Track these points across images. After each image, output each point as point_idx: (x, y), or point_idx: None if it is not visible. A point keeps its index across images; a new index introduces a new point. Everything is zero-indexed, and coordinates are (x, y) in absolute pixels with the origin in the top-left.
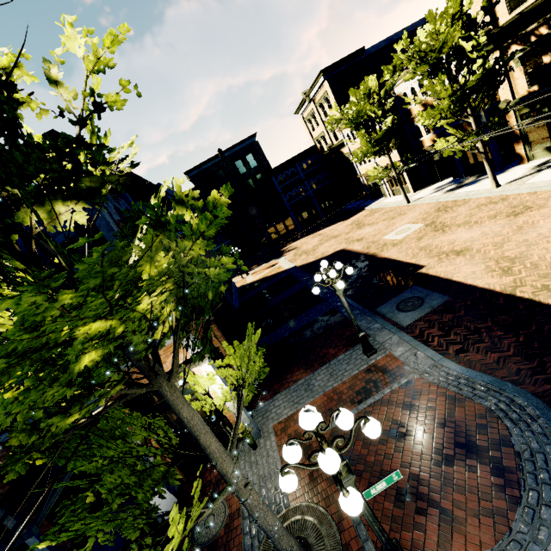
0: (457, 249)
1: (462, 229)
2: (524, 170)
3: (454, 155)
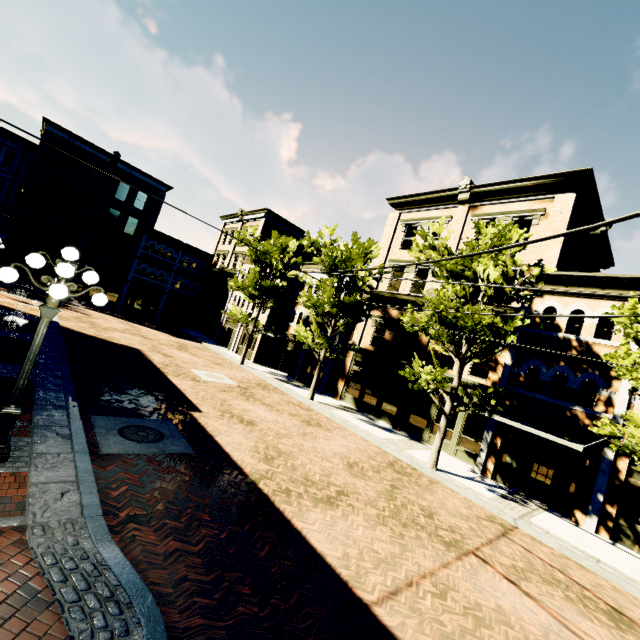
0: (246, 417)
1: (264, 407)
2: (334, 403)
3: (302, 355)
